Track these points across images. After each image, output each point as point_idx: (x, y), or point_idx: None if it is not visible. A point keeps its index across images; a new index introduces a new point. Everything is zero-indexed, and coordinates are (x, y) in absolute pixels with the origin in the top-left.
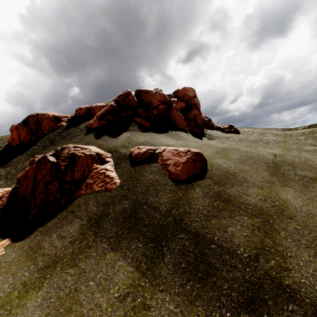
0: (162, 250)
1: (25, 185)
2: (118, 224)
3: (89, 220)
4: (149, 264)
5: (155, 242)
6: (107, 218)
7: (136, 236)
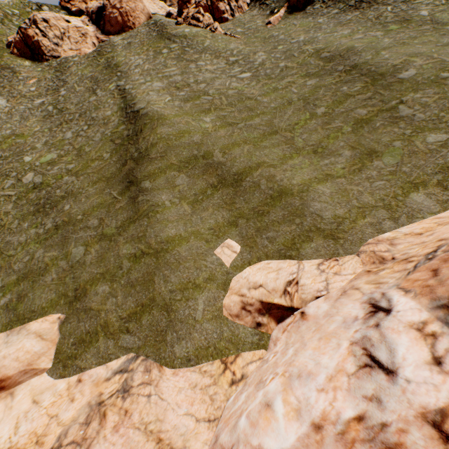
0: (348, 3)
1: (292, 0)
2: (334, 2)
3: (323, 4)
4: (342, 8)
5: (346, 2)
6: (330, 1)
7: (340, 3)
